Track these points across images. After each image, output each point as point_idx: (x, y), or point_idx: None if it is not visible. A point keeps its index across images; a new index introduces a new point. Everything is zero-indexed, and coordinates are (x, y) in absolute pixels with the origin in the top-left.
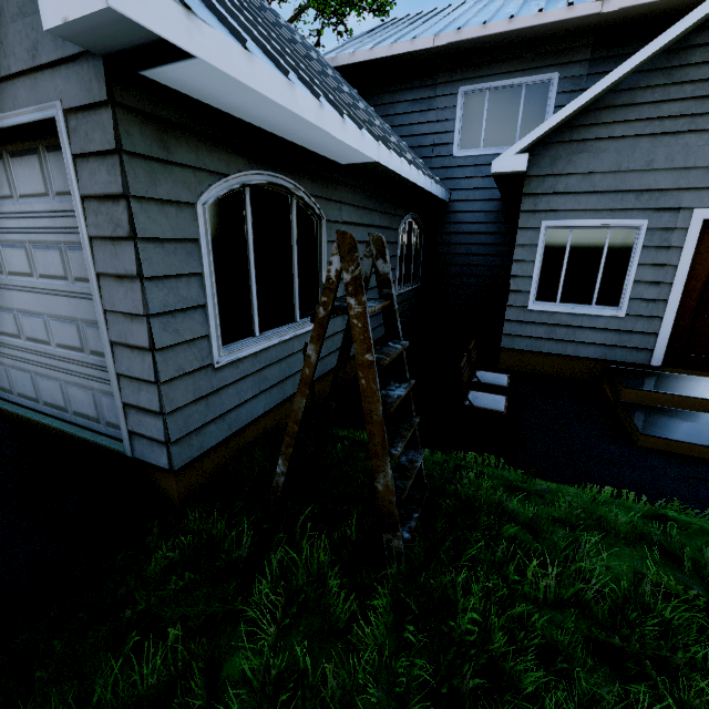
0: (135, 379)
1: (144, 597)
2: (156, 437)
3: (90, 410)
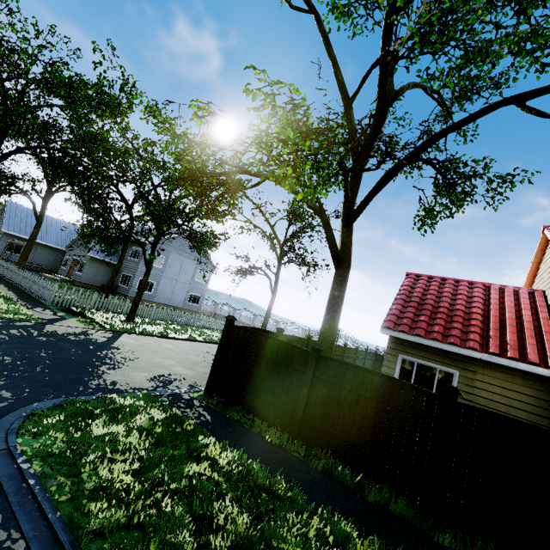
0: None
1: None
2: None
3: None
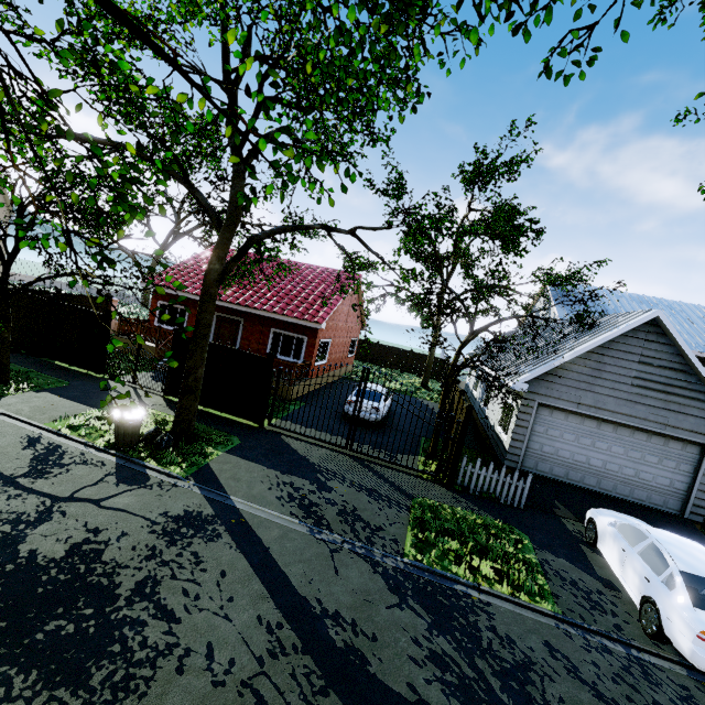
0: (700, 499)
1: None
2: (702, 514)
3: (659, 503)
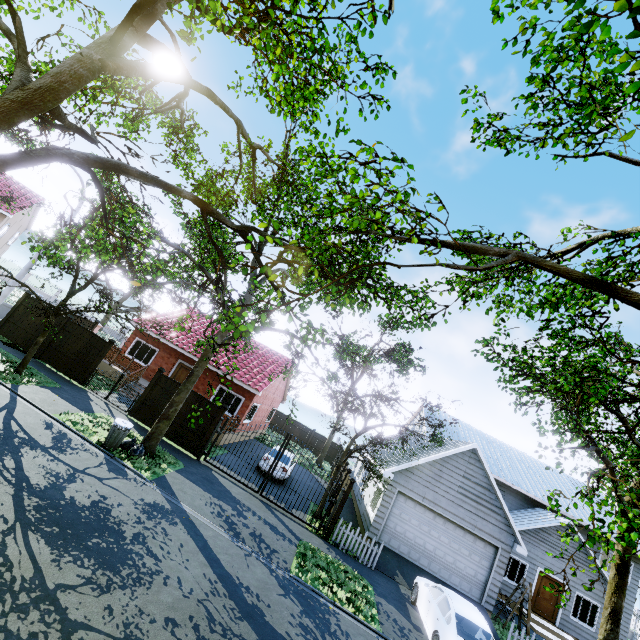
0: (492, 591)
1: (503, 637)
2: (492, 604)
3: (467, 589)
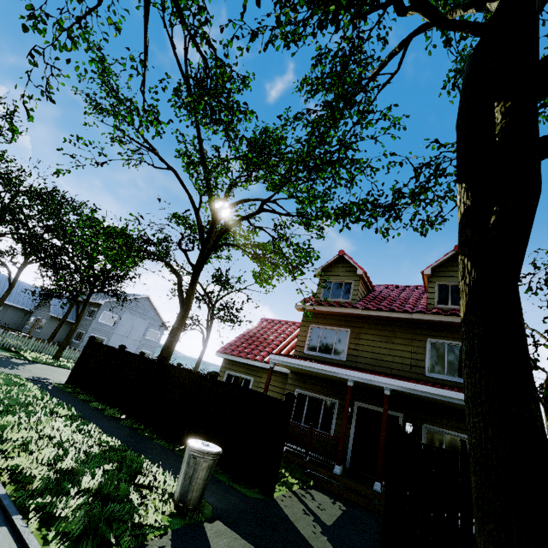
0: None
1: None
2: None
3: None
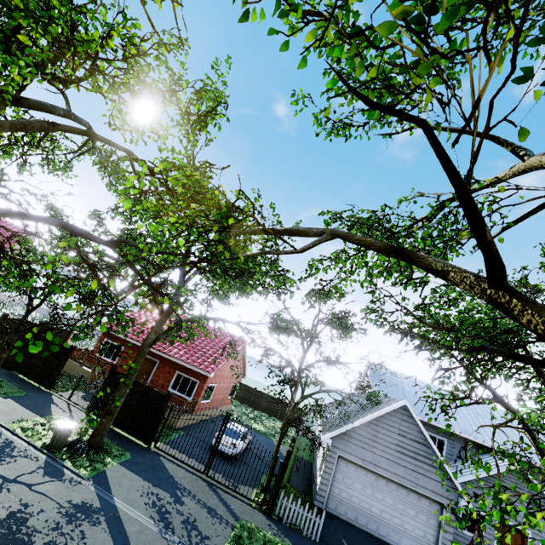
0: None
1: None
2: None
3: None
